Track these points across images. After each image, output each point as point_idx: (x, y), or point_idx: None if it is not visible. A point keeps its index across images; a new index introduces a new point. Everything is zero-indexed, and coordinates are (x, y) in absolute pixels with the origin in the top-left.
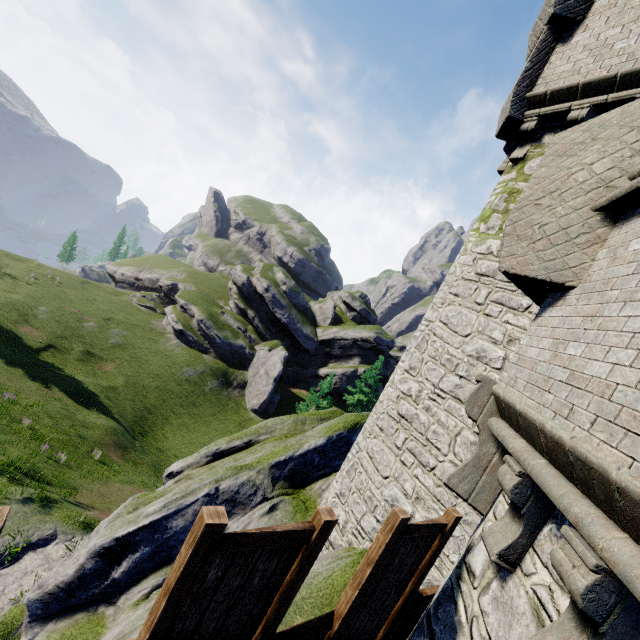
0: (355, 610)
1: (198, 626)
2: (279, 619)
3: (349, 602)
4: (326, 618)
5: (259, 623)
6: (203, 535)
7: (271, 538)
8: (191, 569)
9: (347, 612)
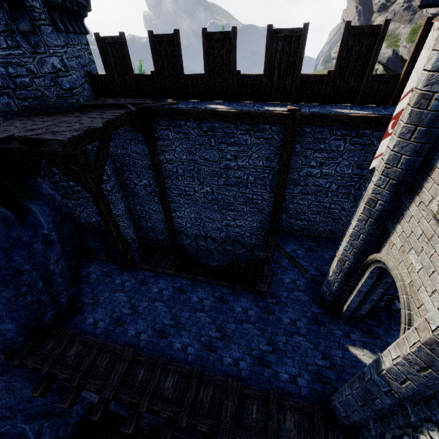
0: (410, 70)
1: (348, 65)
2: (374, 65)
3: (406, 66)
4: (396, 76)
5: (367, 69)
6: (345, 25)
7: (366, 28)
8: (344, 38)
9: (405, 70)
